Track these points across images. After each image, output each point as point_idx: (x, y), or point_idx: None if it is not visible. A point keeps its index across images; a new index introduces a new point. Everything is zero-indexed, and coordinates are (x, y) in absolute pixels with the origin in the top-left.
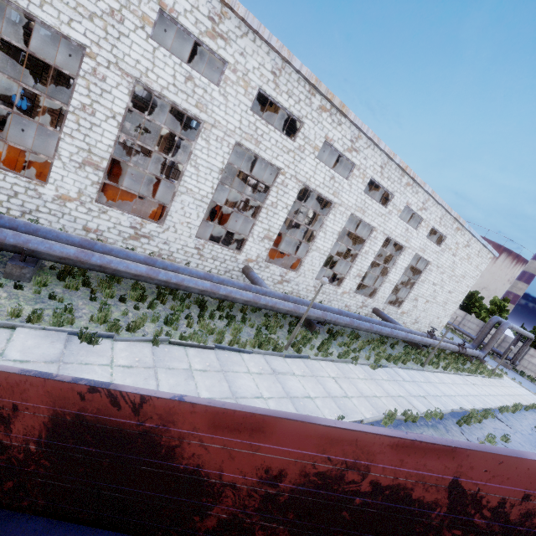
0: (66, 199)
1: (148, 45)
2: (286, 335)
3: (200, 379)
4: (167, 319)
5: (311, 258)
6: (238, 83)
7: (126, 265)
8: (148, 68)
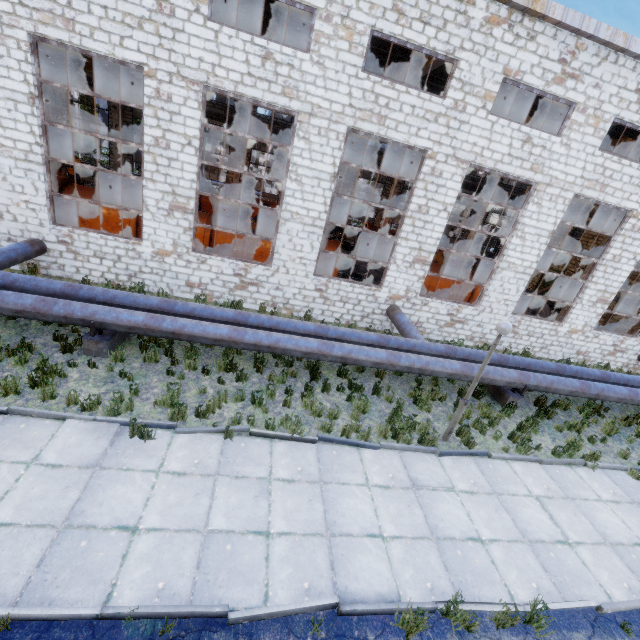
0: (164, 254)
1: (208, 32)
2: (449, 412)
3: (279, 497)
4: (253, 397)
5: (499, 282)
6: (336, 35)
7: (203, 329)
8: (214, 63)
